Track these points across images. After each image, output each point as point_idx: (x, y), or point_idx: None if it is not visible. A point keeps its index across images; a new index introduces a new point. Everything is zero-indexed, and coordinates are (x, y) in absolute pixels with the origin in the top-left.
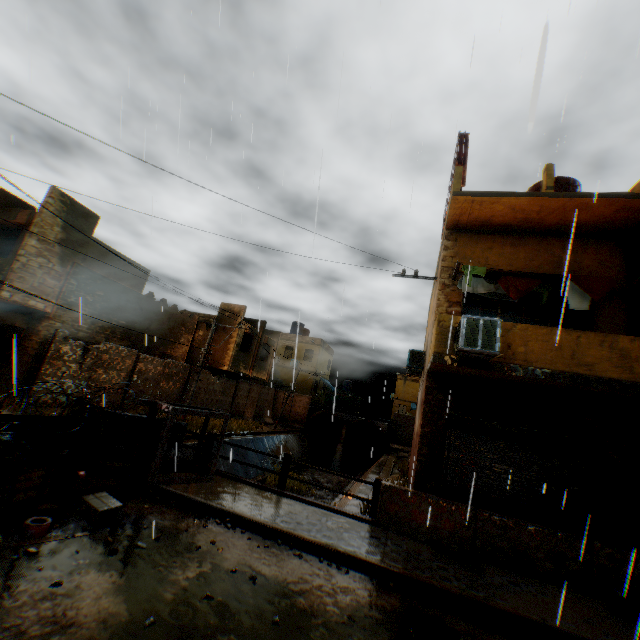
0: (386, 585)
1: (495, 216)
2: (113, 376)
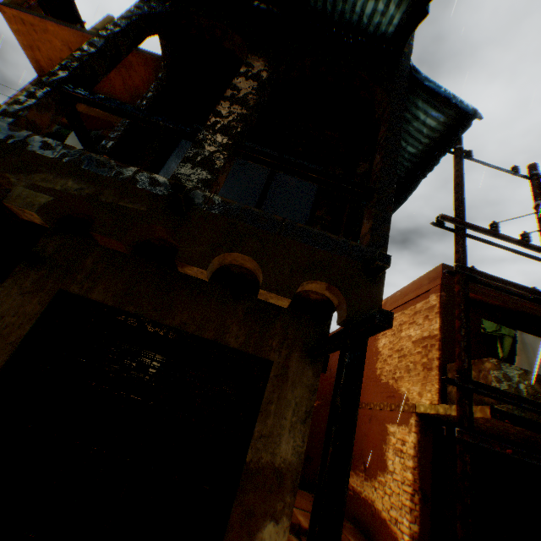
0: None
1: None
2: None
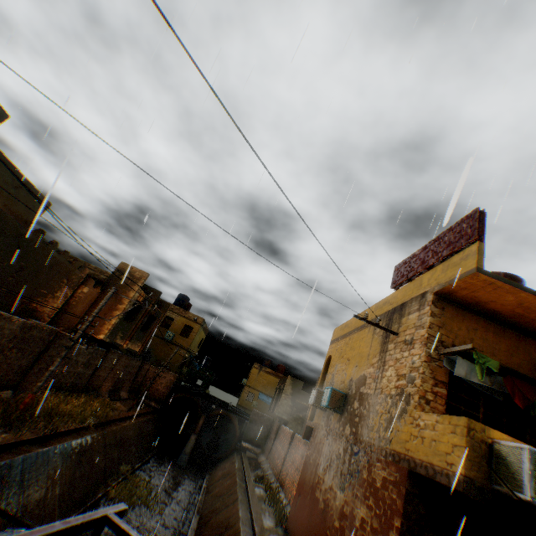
0: None
1: (494, 302)
2: None
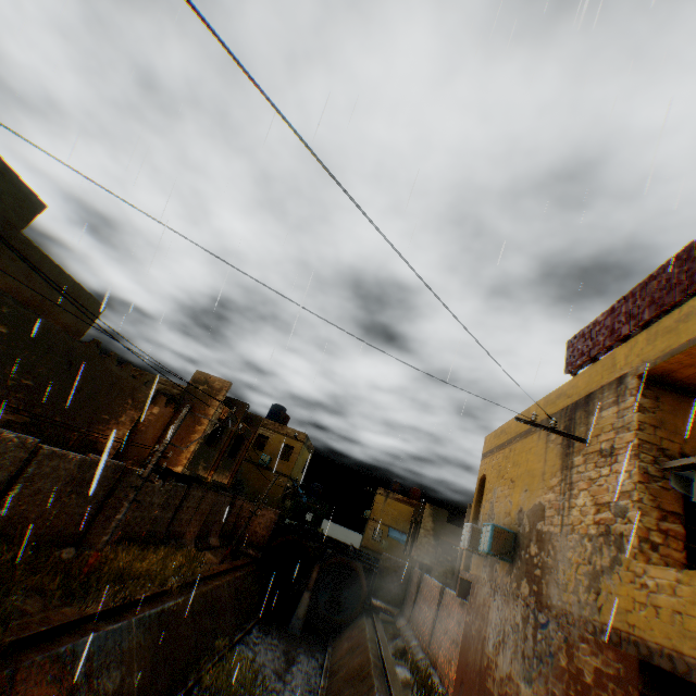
0: None
1: None
2: None
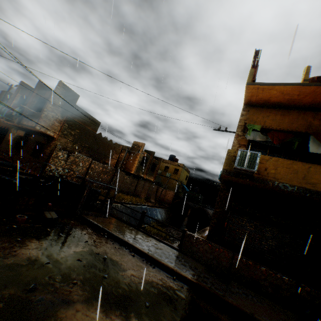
0: (171, 277)
1: (271, 97)
2: (79, 169)
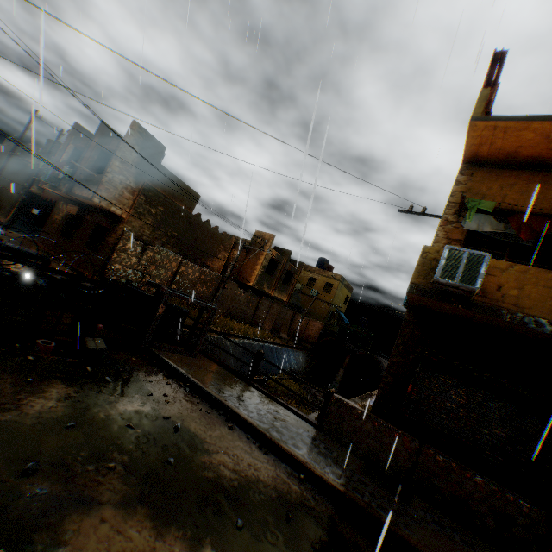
0: (296, 476)
1: (522, 147)
2: (161, 272)
